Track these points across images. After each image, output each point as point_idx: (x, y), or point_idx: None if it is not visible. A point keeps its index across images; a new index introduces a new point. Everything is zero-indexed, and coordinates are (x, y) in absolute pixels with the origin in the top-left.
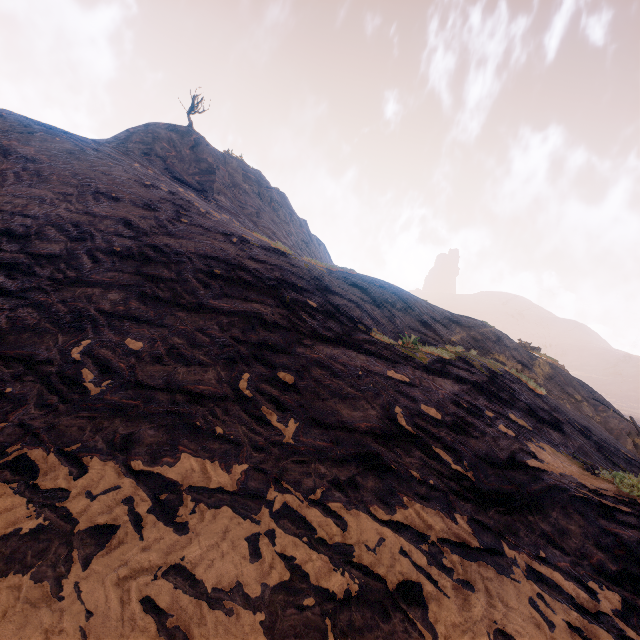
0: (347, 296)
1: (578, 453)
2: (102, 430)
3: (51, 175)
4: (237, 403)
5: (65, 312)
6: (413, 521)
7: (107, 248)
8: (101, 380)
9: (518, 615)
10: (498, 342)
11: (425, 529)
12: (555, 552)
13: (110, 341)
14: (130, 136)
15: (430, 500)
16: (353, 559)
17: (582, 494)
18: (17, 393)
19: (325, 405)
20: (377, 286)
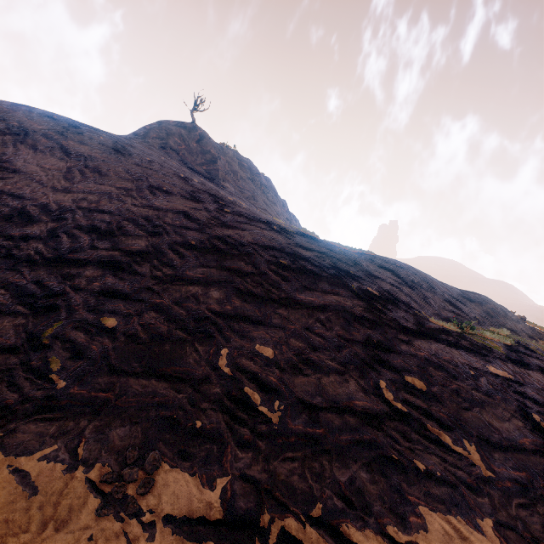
0: (387, 280)
1: None
2: (321, 478)
3: (108, 171)
4: (402, 422)
5: (185, 315)
6: None
7: (183, 242)
8: (269, 402)
9: None
10: (507, 316)
11: None
12: None
13: (243, 348)
14: (148, 132)
15: None
16: None
17: None
18: (209, 428)
19: (473, 417)
20: (399, 267)
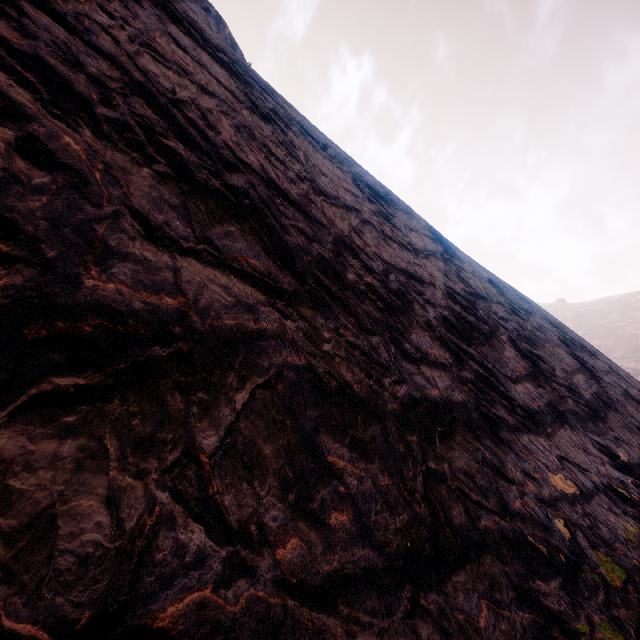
0: None
1: None
2: None
3: (381, 193)
4: None
5: None
6: None
7: (560, 339)
8: None
9: None
10: None
11: None
12: None
13: None
14: None
15: None
16: None
17: None
18: None
19: None
20: None
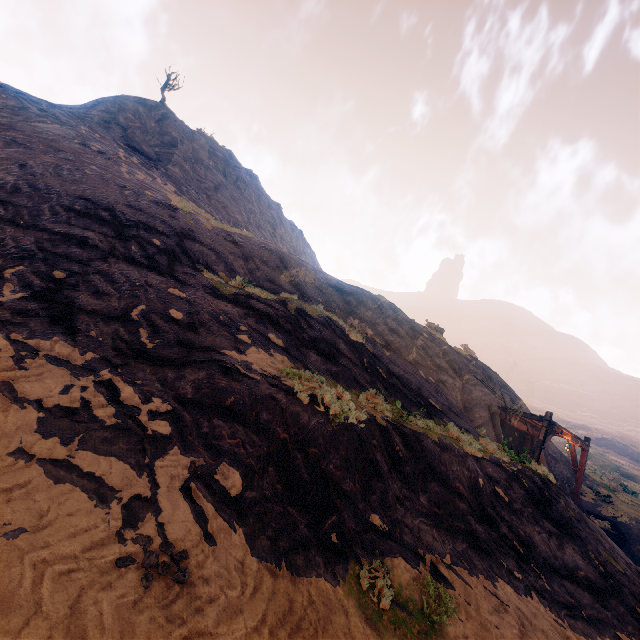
0: (212, 246)
1: (326, 372)
2: None
3: None
4: None
5: None
6: (42, 346)
7: None
8: None
9: (43, 385)
10: (375, 310)
11: (45, 350)
12: (156, 385)
13: None
14: (96, 105)
15: (81, 344)
16: None
17: (230, 365)
18: None
19: (73, 293)
20: (261, 247)
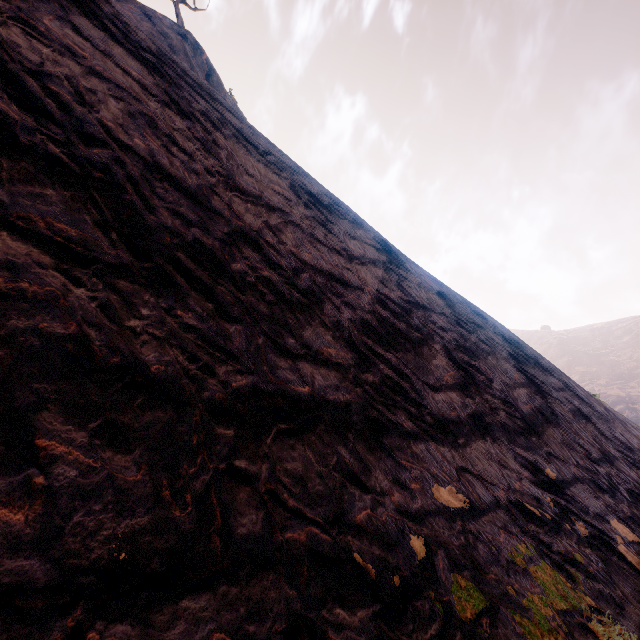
0: None
1: None
2: None
3: (326, 202)
4: None
5: (634, 462)
6: None
7: (510, 354)
8: None
9: None
10: None
11: None
12: None
13: None
14: None
15: None
16: None
17: None
18: None
19: None
20: None
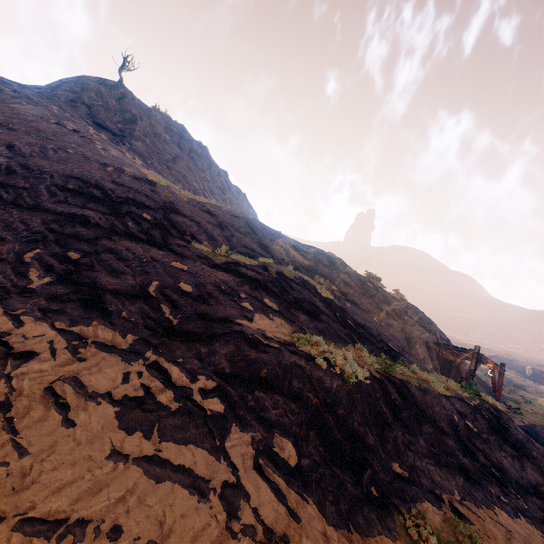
0: (192, 217)
1: (314, 330)
2: None
3: None
4: (11, 264)
5: None
6: (86, 332)
7: None
8: None
9: (104, 375)
10: (330, 266)
11: (91, 337)
12: (194, 361)
13: None
14: (61, 85)
15: (118, 326)
16: (2, 338)
17: (251, 336)
18: None
19: (92, 273)
20: (231, 215)
